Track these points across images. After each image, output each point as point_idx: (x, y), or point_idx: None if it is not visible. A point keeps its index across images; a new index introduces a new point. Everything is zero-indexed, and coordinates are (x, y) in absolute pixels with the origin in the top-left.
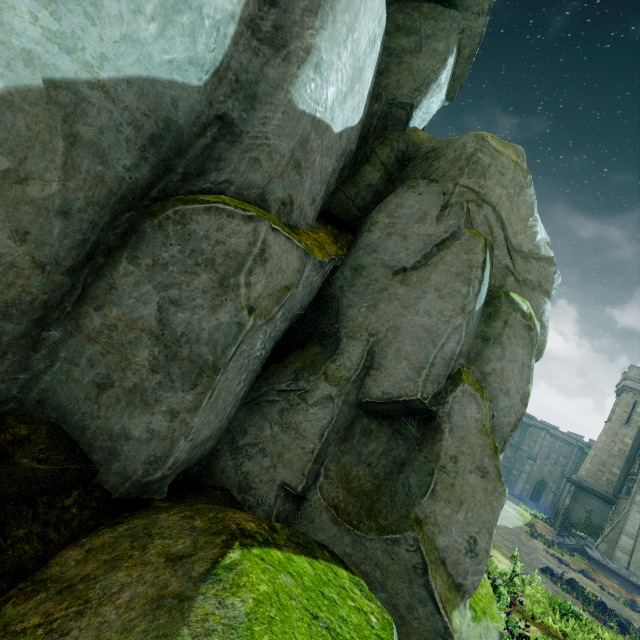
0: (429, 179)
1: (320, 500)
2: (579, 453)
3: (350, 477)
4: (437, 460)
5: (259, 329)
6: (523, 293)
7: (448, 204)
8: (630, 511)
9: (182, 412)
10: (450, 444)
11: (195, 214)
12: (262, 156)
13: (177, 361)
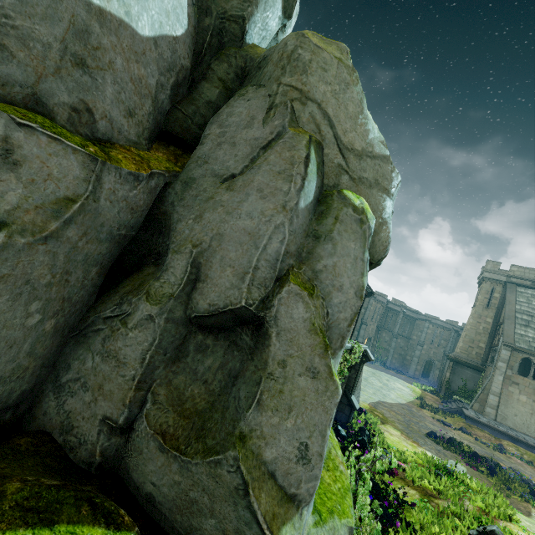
0: (258, 85)
1: (146, 429)
2: (455, 335)
3: (183, 398)
4: (265, 367)
5: (28, 249)
6: (360, 191)
7: (273, 105)
8: (494, 375)
9: None
10: (278, 349)
11: None
12: (9, 41)
13: None
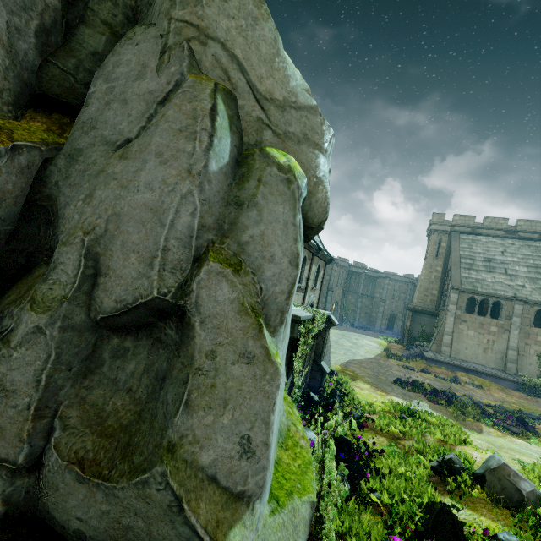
0: (147, 24)
1: (58, 461)
2: (412, 287)
3: (104, 415)
4: (192, 363)
5: None
6: (288, 148)
7: (166, 47)
8: (446, 317)
9: None
10: (204, 339)
11: None
12: None
13: None
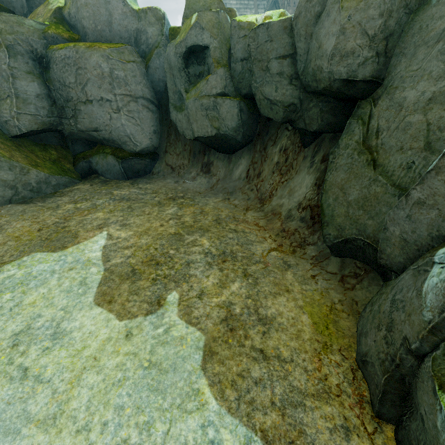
0: None
1: None
2: None
3: None
4: None
5: None
6: None
7: None
8: None
9: None
10: None
11: None
12: None
13: None
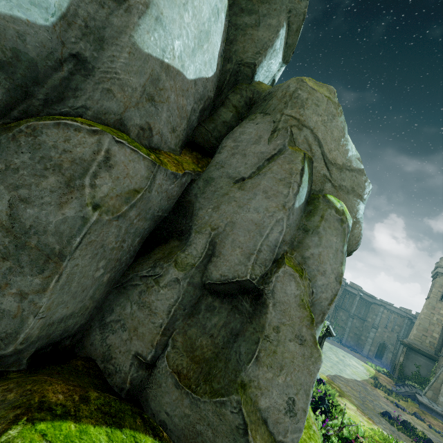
0: (264, 113)
1: (166, 367)
2: (409, 322)
3: (194, 346)
4: (262, 330)
5: (108, 223)
6: (339, 196)
7: (276, 129)
8: None
9: (31, 294)
10: (273, 316)
11: (45, 128)
12: (114, 88)
13: (26, 250)
